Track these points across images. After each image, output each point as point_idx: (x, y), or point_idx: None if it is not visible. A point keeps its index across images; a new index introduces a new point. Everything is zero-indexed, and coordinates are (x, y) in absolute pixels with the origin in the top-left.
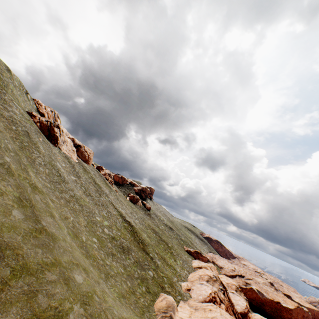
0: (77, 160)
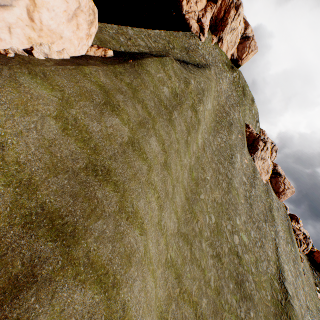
0: (266, 182)
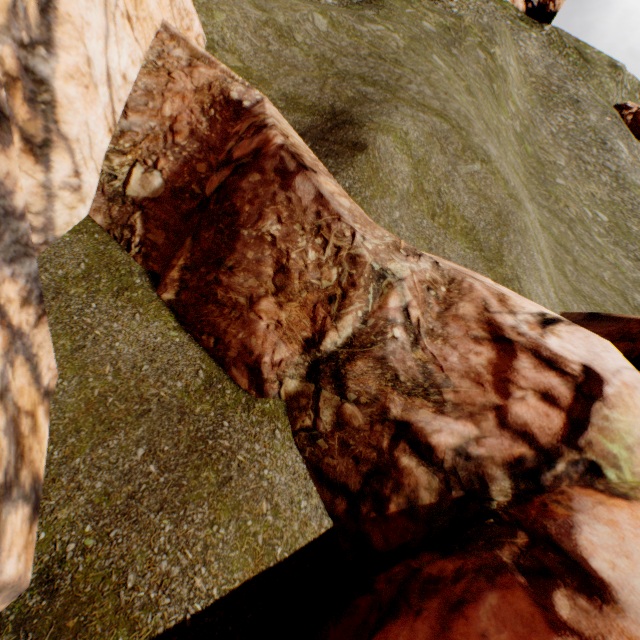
0: None
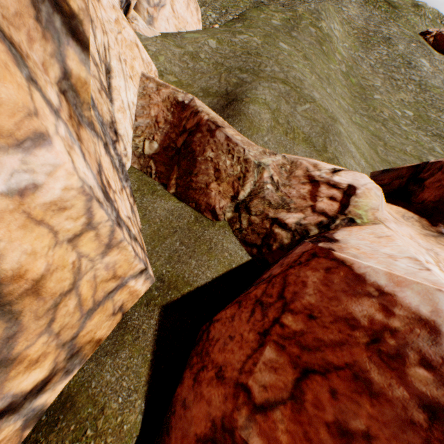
0: None
